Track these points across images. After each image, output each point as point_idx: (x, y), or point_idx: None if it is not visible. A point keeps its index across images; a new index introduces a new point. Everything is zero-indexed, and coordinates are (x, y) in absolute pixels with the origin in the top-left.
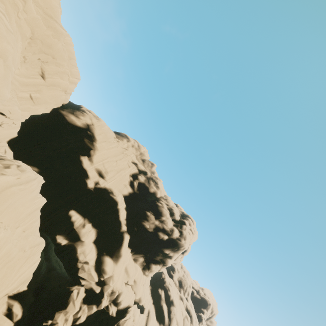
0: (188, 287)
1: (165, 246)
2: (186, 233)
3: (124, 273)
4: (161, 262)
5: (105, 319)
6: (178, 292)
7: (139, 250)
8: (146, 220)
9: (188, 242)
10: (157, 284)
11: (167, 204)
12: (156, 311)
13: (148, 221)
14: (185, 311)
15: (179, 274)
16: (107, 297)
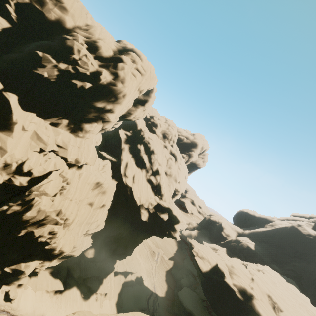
0: (173, 136)
1: (92, 98)
2: (124, 74)
3: (28, 142)
4: (97, 119)
5: (19, 189)
6: (162, 142)
7: (54, 112)
8: (39, 66)
9: (131, 85)
10: (136, 142)
11: (89, 36)
12: (136, 162)
13: (42, 66)
14: (169, 155)
15: (162, 129)
16: (0, 172)
